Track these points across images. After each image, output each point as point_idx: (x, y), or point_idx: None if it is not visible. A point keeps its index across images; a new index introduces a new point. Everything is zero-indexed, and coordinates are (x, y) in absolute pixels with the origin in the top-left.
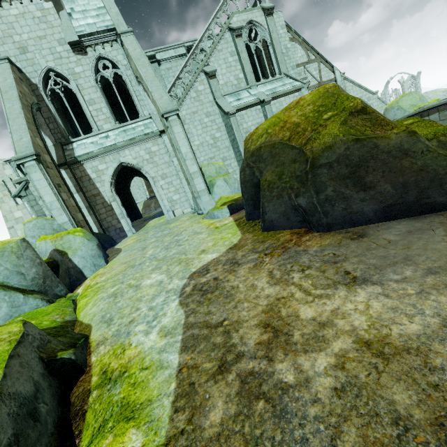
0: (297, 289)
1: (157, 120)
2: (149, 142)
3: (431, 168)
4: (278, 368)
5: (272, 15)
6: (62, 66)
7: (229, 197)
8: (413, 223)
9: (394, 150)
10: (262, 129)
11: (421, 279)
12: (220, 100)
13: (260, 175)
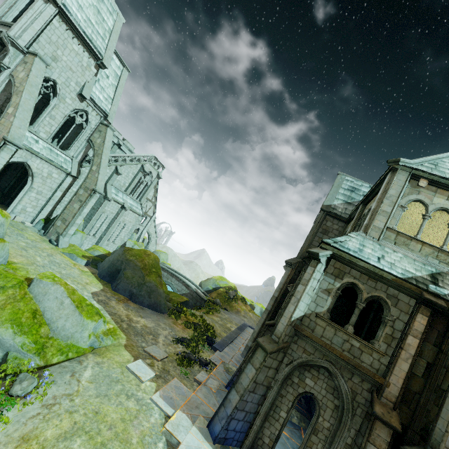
0: (131, 314)
1: (75, 166)
2: (57, 170)
3: (162, 302)
4: (132, 324)
5: (158, 179)
6: (63, 89)
7: (82, 251)
8: (152, 311)
9: (159, 293)
10: (135, 252)
11: (152, 321)
12: (109, 186)
13: (125, 269)
